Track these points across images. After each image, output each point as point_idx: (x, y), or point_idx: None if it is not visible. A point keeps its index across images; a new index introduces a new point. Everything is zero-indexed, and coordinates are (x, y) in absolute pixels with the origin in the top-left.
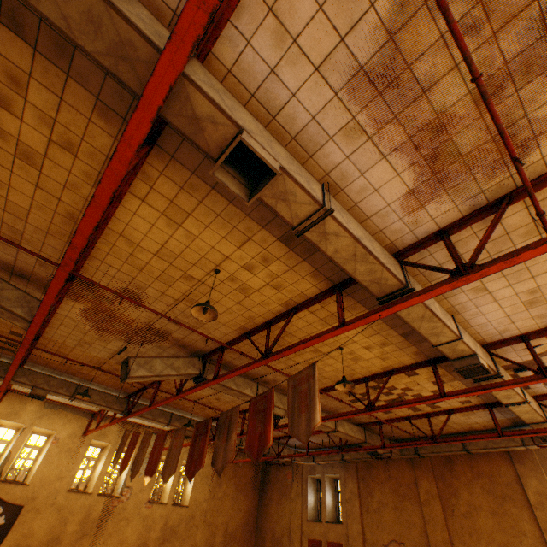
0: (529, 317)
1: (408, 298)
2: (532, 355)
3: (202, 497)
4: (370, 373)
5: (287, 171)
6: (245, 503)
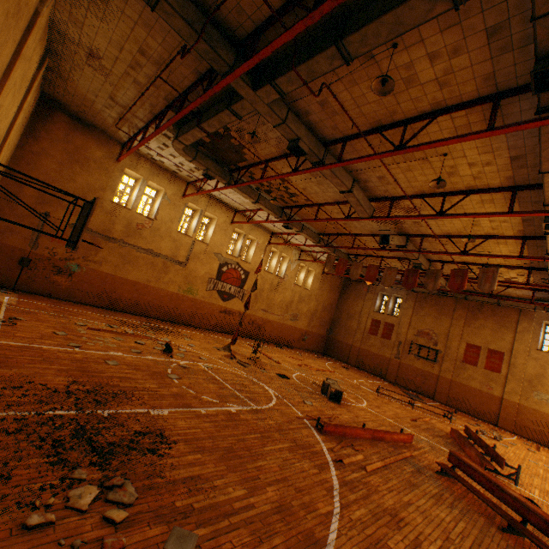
0: None
1: None
2: None
3: (315, 288)
4: (488, 263)
5: None
6: (333, 296)
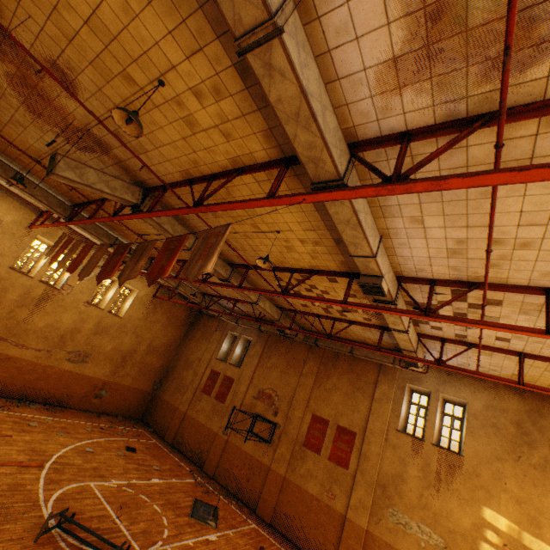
0: (446, 266)
1: (334, 190)
2: (428, 298)
3: (137, 316)
4: (299, 266)
5: None
6: (173, 333)
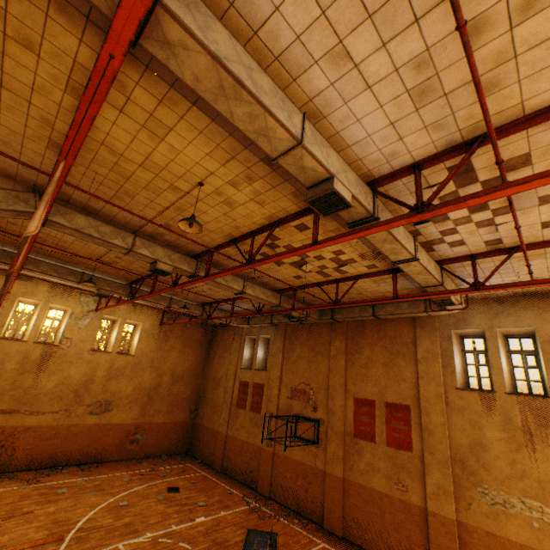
0: (422, 128)
1: None
2: (416, 189)
3: (149, 349)
4: (256, 225)
5: None
6: (193, 356)
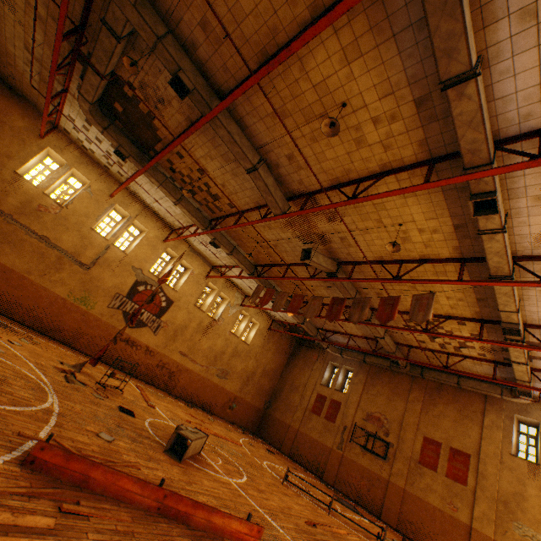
0: None
1: (510, 282)
2: None
3: (257, 344)
4: (435, 313)
5: (500, 210)
6: (278, 360)
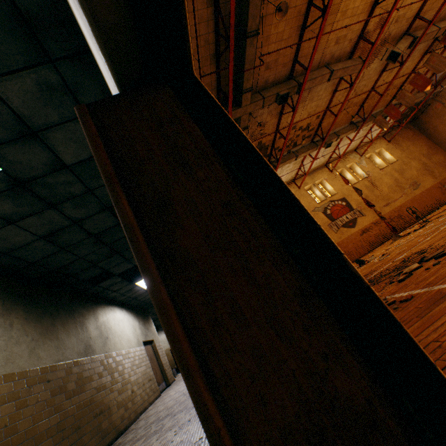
0: None
1: None
2: None
3: (398, 154)
4: None
5: None
6: (420, 143)
